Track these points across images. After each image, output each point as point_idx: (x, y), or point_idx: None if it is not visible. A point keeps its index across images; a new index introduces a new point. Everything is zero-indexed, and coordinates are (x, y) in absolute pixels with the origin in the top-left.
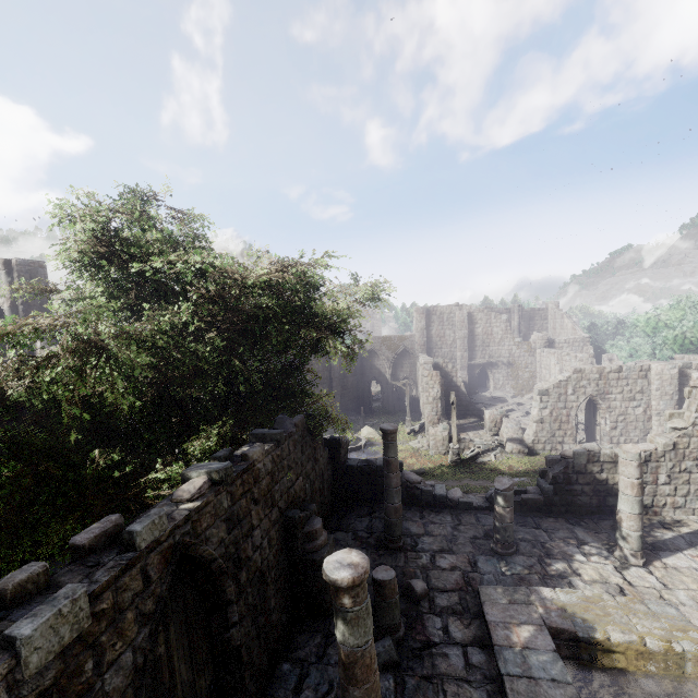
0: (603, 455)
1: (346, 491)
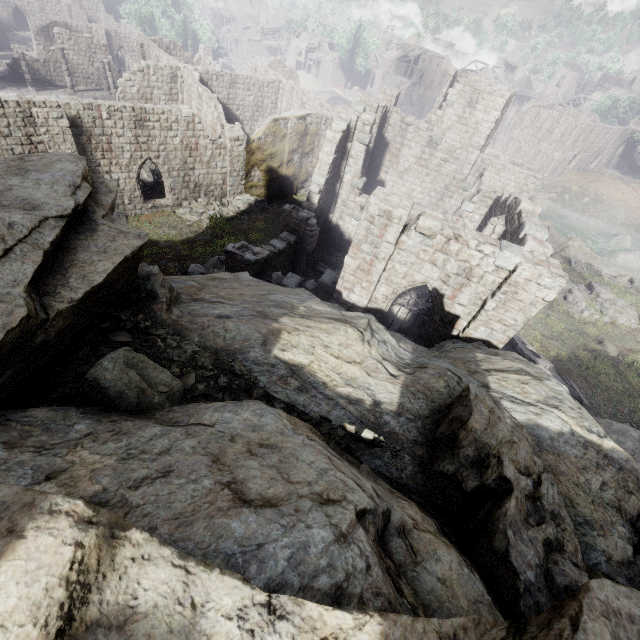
0: (27, 58)
1: None
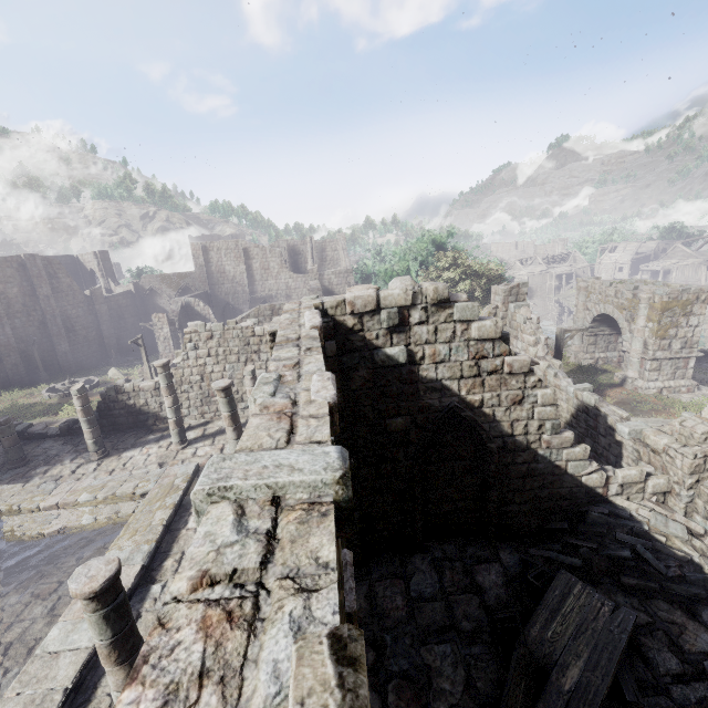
0: (125, 387)
1: None
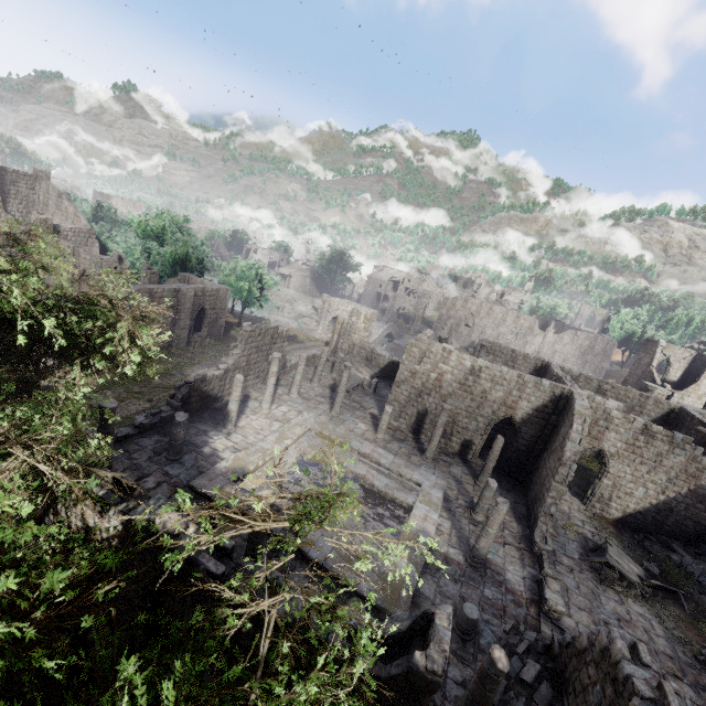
0: (209, 377)
1: None
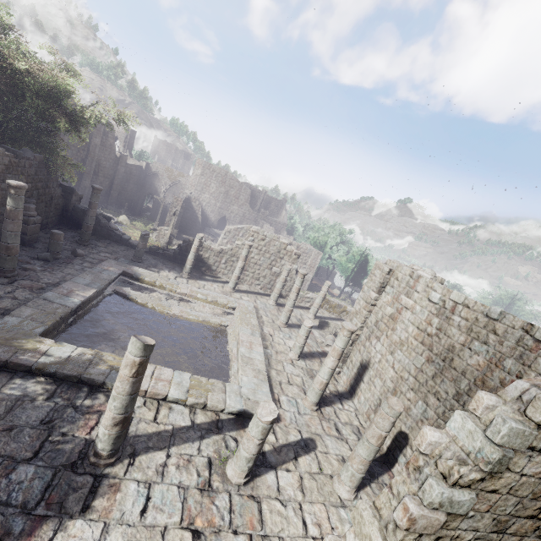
0: (204, 244)
1: (71, 220)
